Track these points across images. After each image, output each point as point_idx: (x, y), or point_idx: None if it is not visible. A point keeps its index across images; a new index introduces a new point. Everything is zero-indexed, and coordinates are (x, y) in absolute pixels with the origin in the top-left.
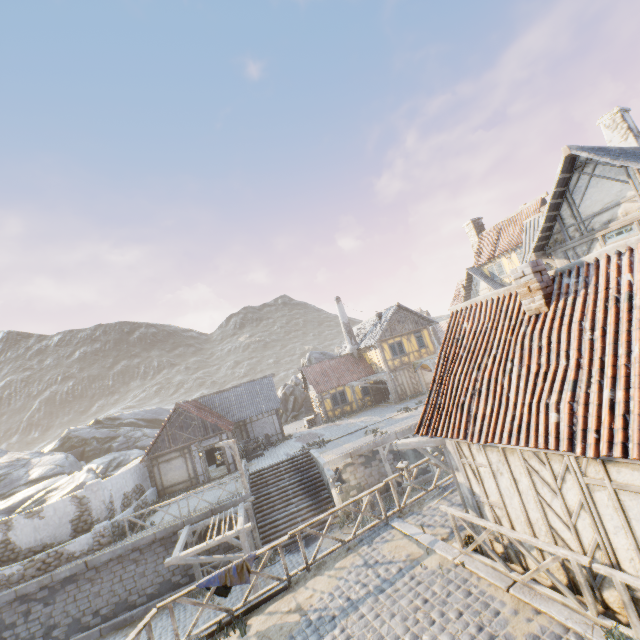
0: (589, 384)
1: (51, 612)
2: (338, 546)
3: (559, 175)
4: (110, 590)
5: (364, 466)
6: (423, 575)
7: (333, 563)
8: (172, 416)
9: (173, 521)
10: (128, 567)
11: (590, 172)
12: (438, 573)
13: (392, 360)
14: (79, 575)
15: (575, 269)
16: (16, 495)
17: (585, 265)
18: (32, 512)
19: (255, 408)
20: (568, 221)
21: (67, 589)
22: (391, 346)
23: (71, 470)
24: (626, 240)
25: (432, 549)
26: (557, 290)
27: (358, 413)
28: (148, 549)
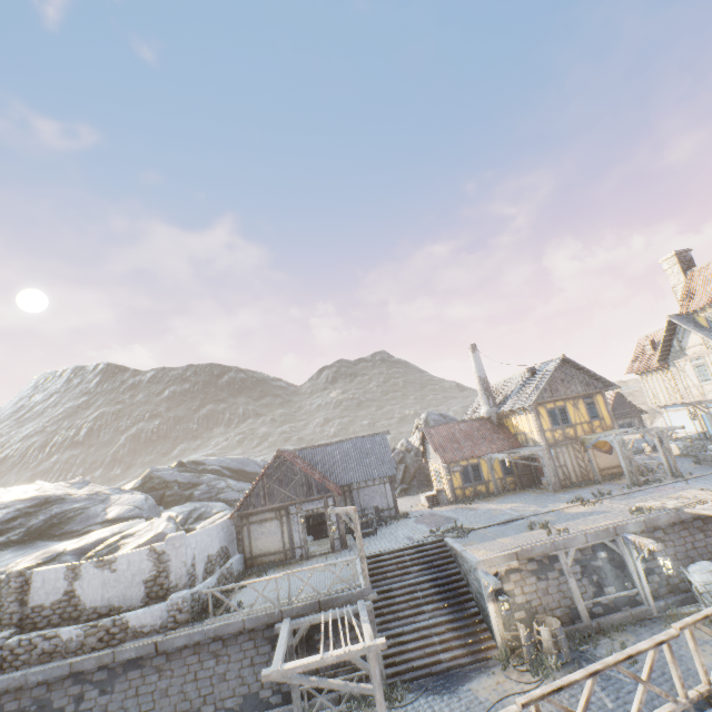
0: None
1: (106, 704)
2: None
3: None
4: (180, 690)
5: (536, 576)
6: None
7: None
8: (271, 465)
9: (268, 608)
10: (206, 662)
11: None
12: None
13: (551, 431)
14: (146, 659)
15: None
16: (90, 534)
17: None
18: (103, 561)
19: (365, 471)
20: None
21: (129, 676)
22: (550, 412)
23: (149, 515)
24: None
25: None
26: None
27: (498, 497)
28: (233, 641)
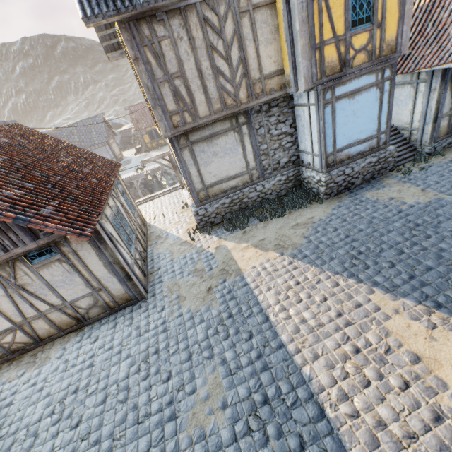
0: None
1: None
2: None
3: None
4: None
5: None
6: None
7: None
8: None
9: None
10: None
11: None
12: None
13: None
14: None
15: None
16: None
17: None
18: None
19: (90, 141)
20: None
21: None
22: None
23: None
24: None
25: None
26: None
27: (166, 147)
28: None
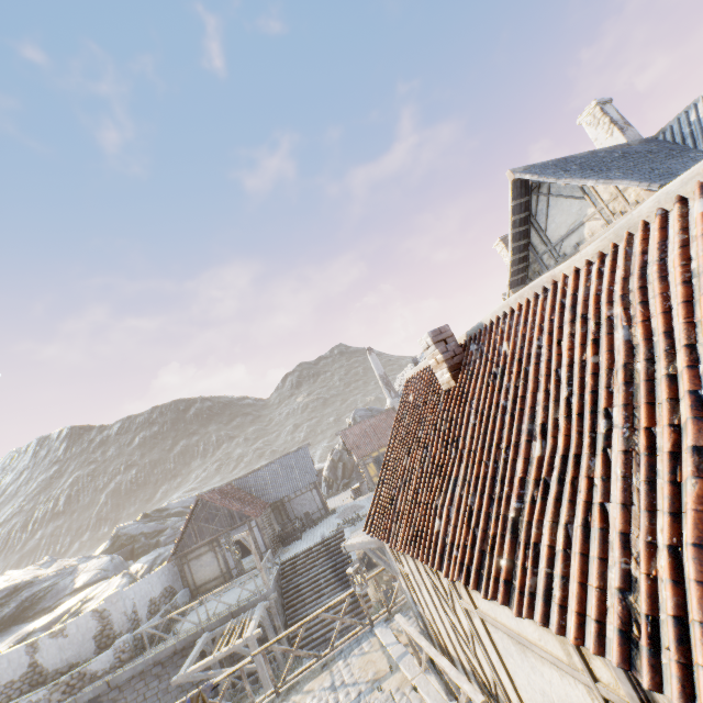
0: (464, 483)
1: None
2: (312, 663)
3: (511, 202)
4: None
5: None
6: (376, 702)
7: (303, 685)
8: (196, 508)
9: (193, 629)
10: (151, 683)
11: (546, 192)
12: (391, 699)
13: None
14: (103, 696)
15: (477, 333)
16: (59, 607)
17: (483, 329)
18: (56, 631)
19: (291, 485)
20: (540, 248)
21: None
22: None
23: (115, 573)
24: (507, 300)
25: (398, 665)
26: (464, 359)
27: None
28: (170, 662)
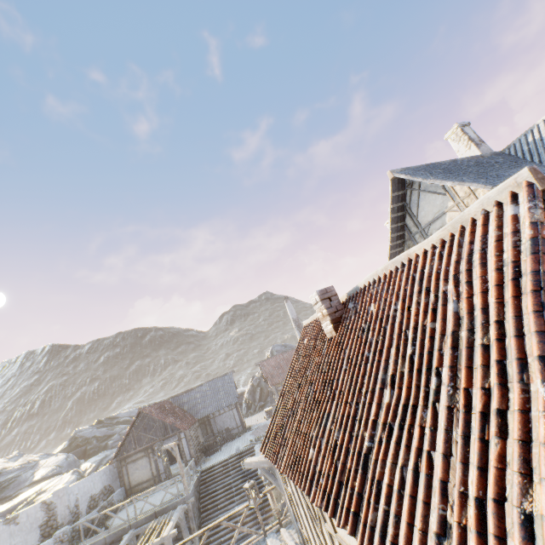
0: (334, 419)
1: None
2: None
3: (391, 194)
4: None
5: None
6: None
7: None
8: (137, 419)
9: (122, 525)
10: None
11: (417, 188)
12: None
13: None
14: None
15: (355, 294)
16: (18, 497)
17: (359, 291)
18: (9, 518)
19: (216, 404)
20: (413, 229)
21: None
22: None
23: (68, 470)
24: (376, 270)
25: None
26: (344, 314)
27: None
28: None
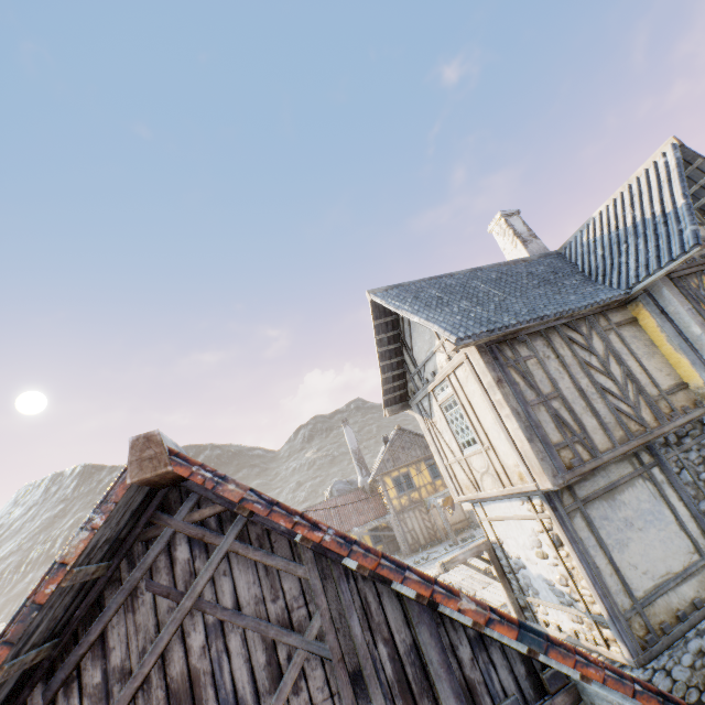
0: None
1: None
2: None
3: (374, 321)
4: None
5: None
6: None
7: None
8: None
9: None
10: None
11: None
12: None
13: (398, 498)
14: None
15: None
16: None
17: None
18: None
19: None
20: (412, 368)
21: None
22: (396, 480)
23: None
24: None
25: None
26: None
27: None
28: None
